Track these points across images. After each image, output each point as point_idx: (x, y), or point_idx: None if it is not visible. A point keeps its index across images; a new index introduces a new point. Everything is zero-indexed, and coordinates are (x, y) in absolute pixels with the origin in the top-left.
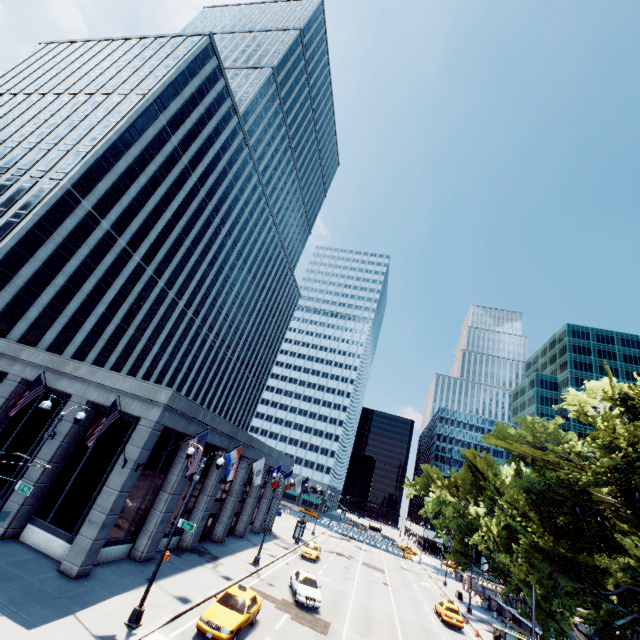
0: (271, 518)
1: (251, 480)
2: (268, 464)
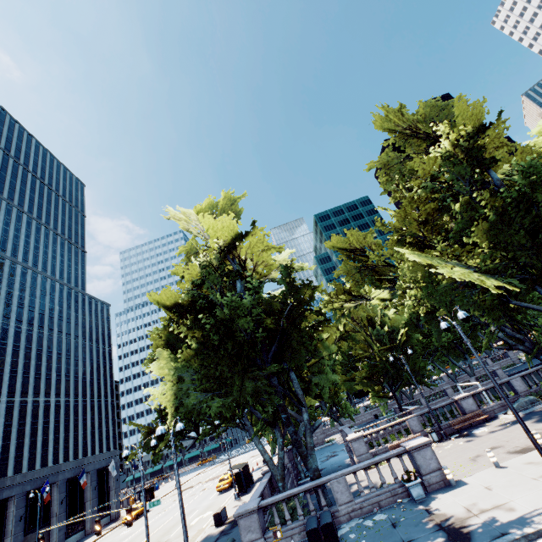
0: (114, 508)
1: (48, 503)
2: (63, 479)
